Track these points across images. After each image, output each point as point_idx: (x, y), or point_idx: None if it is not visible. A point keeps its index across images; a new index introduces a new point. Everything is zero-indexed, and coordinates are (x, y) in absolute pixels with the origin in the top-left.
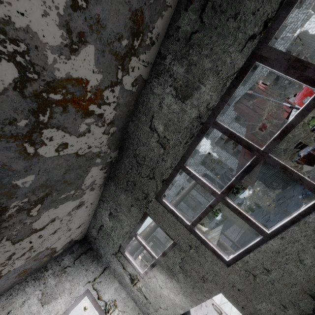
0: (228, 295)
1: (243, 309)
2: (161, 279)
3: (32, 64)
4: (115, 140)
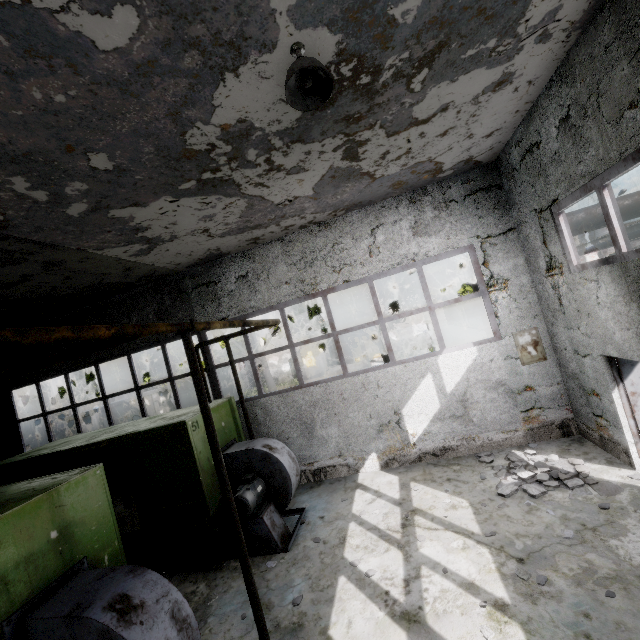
0: None
1: None
2: (608, 291)
3: None
4: None
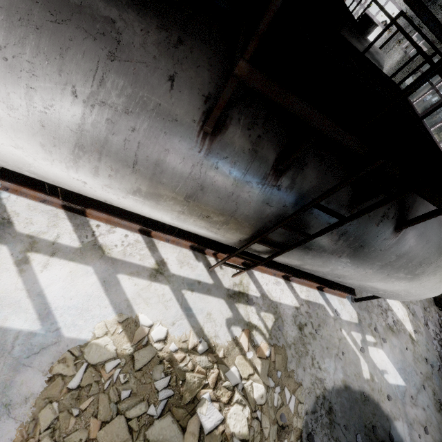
0: None
1: None
2: (397, 58)
3: None
4: None
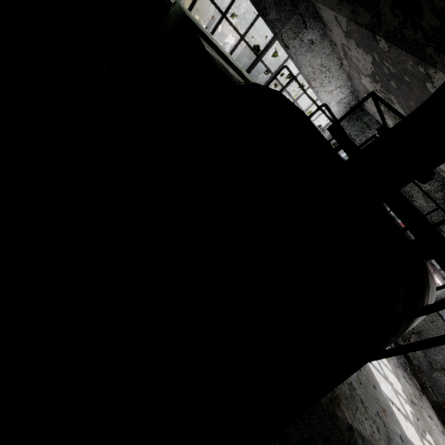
0: None
1: None
2: None
3: None
4: None
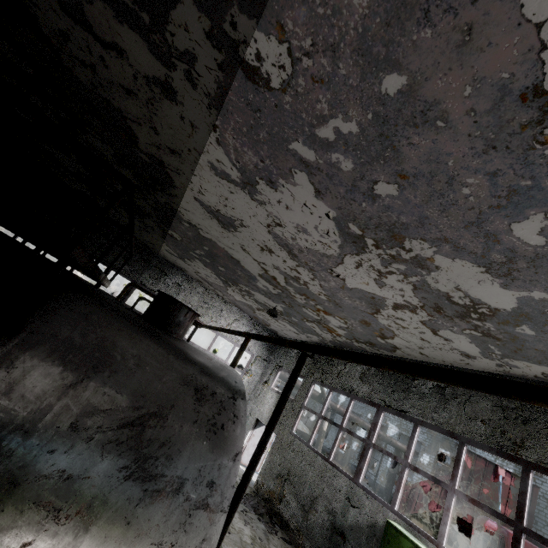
0: (277, 438)
1: (273, 448)
2: (273, 400)
3: (325, 321)
4: (335, 343)
